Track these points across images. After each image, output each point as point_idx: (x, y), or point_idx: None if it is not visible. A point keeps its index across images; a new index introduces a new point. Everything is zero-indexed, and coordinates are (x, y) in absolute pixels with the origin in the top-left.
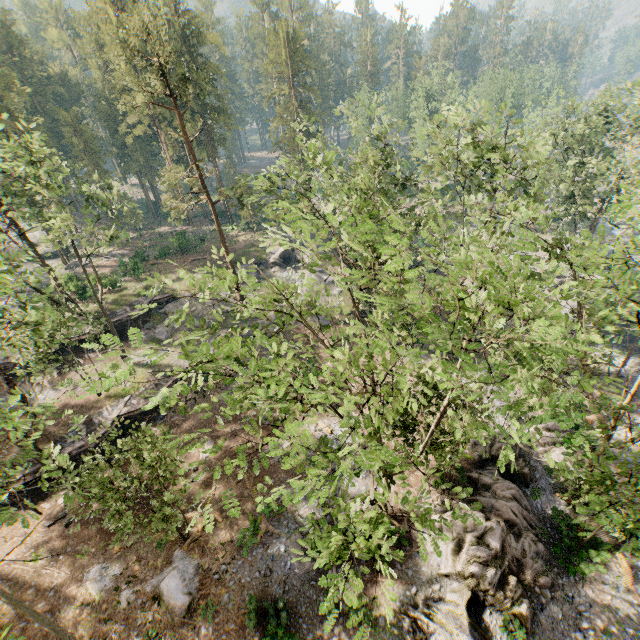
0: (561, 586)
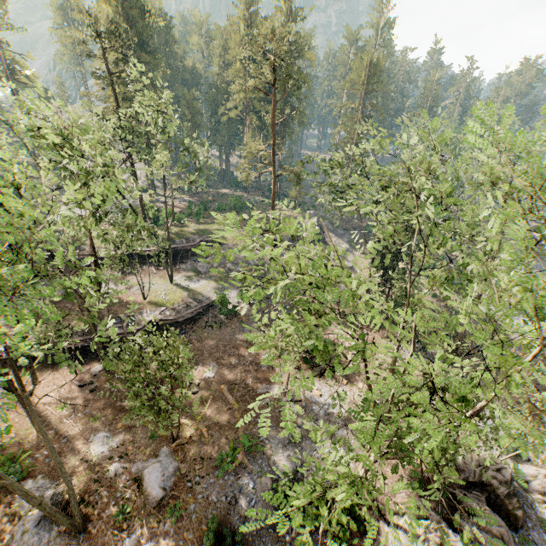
0: None
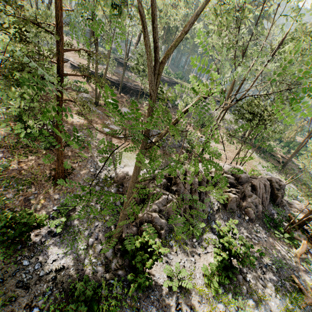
0: (256, 226)
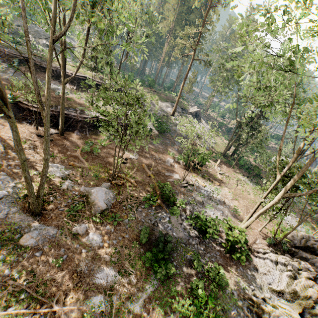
0: None
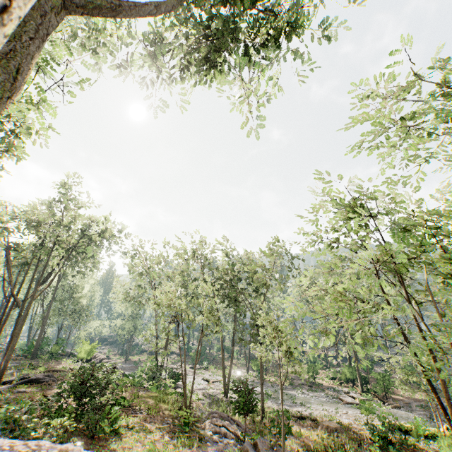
0: None
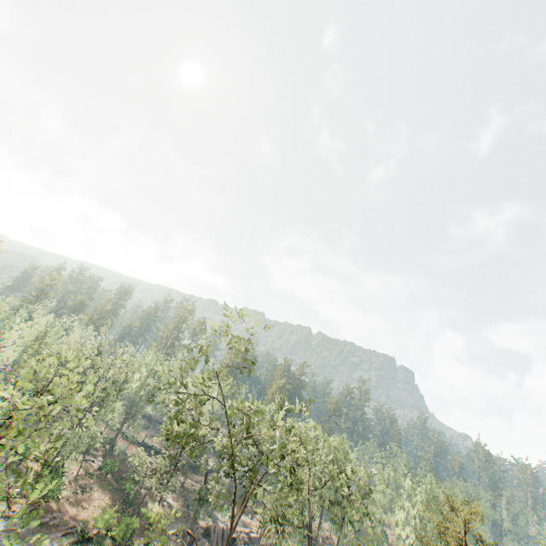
0: None
